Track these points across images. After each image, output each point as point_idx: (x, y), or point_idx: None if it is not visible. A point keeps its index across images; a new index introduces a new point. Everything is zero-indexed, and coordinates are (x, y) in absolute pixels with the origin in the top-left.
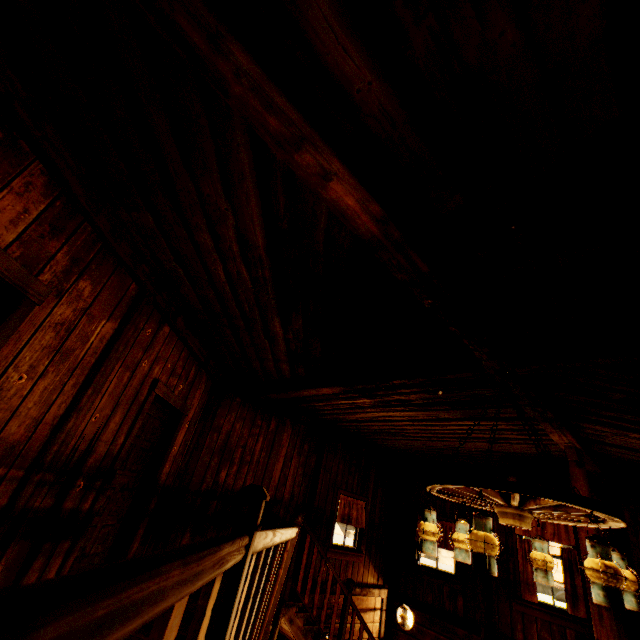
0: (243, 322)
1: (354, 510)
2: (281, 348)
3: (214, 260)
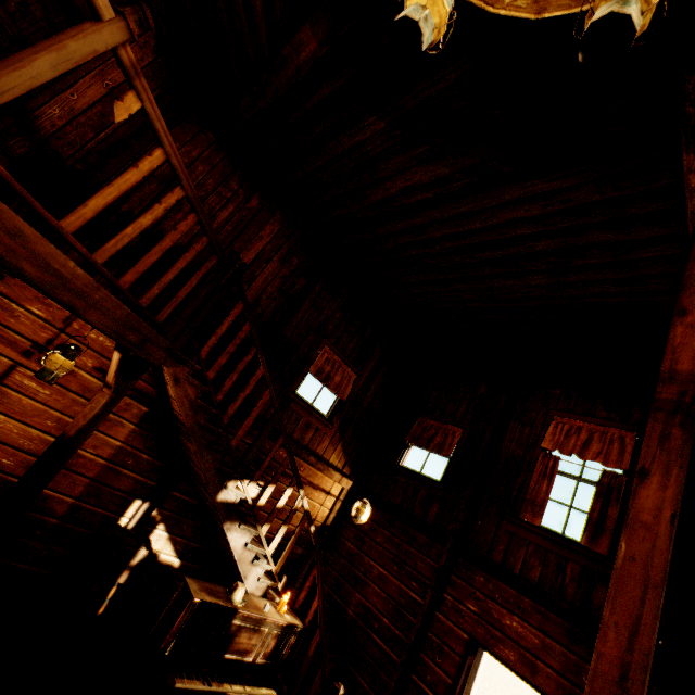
0: None
1: (338, 375)
2: None
3: None
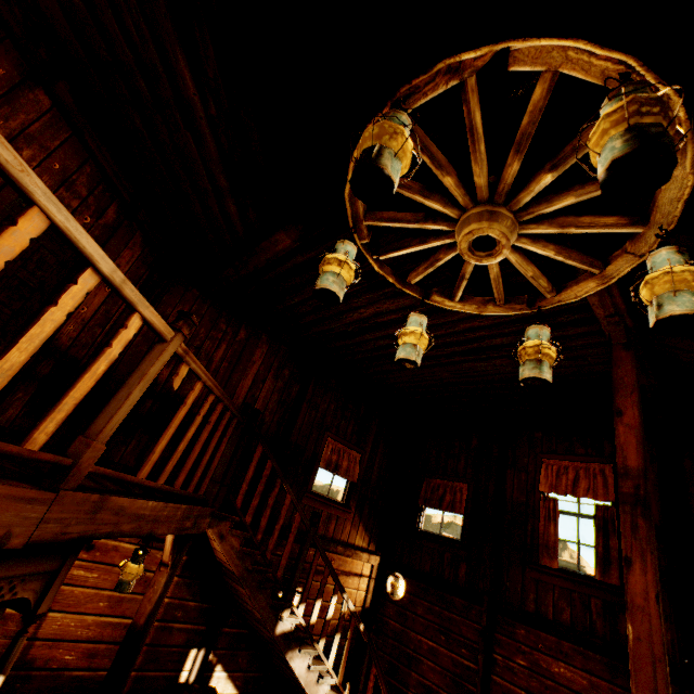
0: (145, 84)
1: (345, 460)
2: (212, 153)
3: None
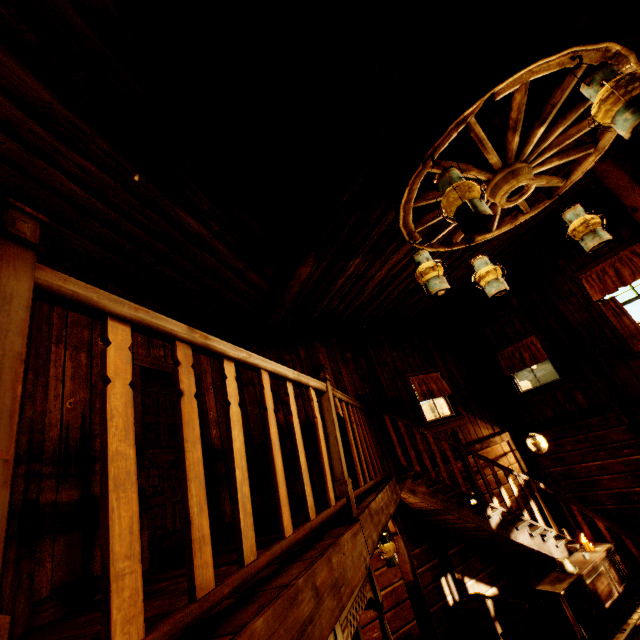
0: (162, 245)
1: (432, 384)
2: (225, 253)
3: (46, 171)
